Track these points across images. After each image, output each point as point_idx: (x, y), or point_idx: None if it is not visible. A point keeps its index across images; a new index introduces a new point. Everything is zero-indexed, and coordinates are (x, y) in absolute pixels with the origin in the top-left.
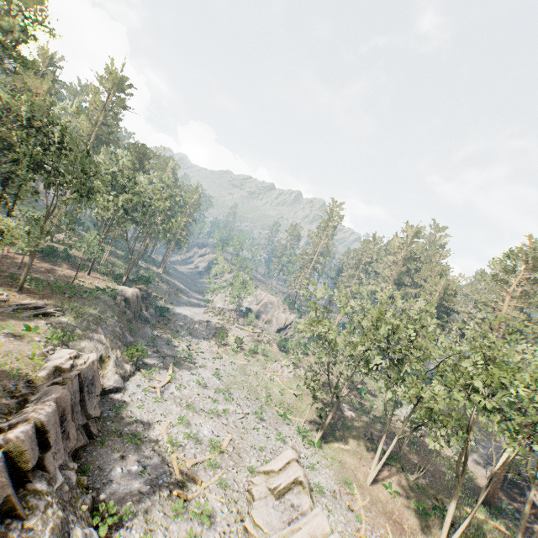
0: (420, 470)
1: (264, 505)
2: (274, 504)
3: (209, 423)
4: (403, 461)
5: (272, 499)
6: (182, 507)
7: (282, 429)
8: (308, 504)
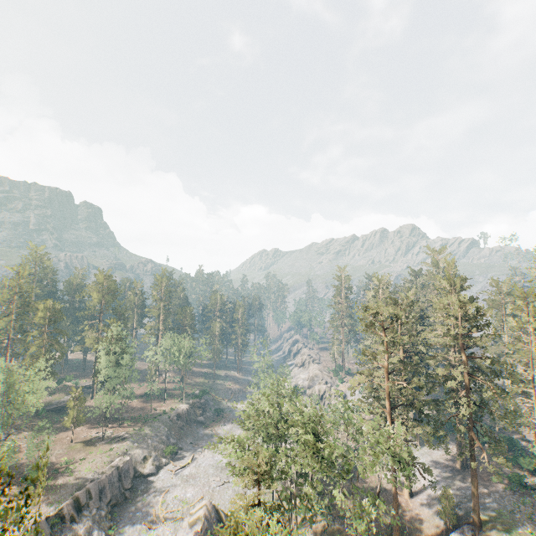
0: (328, 515)
1: (183, 531)
2: (188, 530)
3: (195, 489)
4: (334, 510)
5: (189, 528)
6: (149, 531)
7: (250, 491)
8: (198, 529)
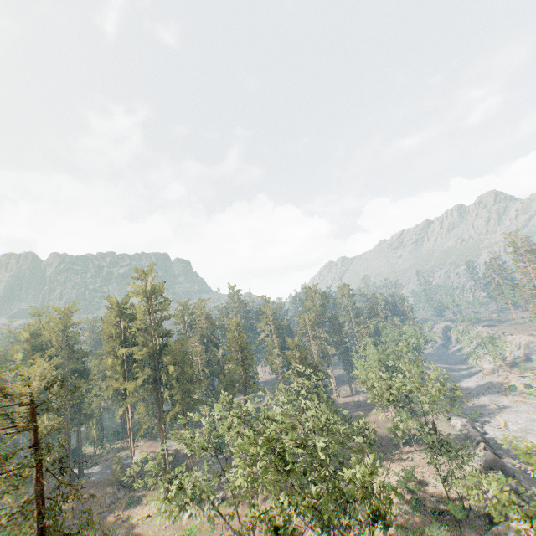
0: None
1: None
2: None
3: None
4: None
5: None
6: None
7: None
8: None
